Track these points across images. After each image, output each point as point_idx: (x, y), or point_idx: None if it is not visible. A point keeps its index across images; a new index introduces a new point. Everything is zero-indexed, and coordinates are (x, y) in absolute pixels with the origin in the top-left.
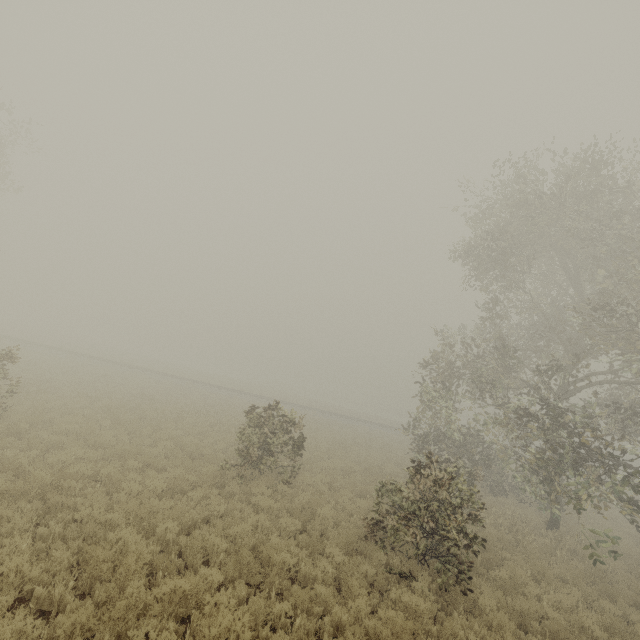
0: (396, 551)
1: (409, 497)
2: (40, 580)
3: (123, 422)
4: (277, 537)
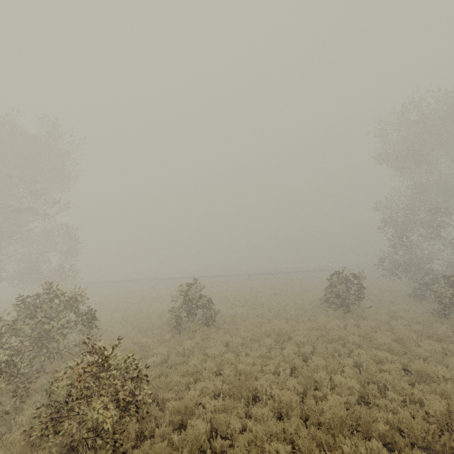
0: (453, 319)
1: (452, 292)
2: (386, 361)
3: (252, 305)
4: (418, 326)
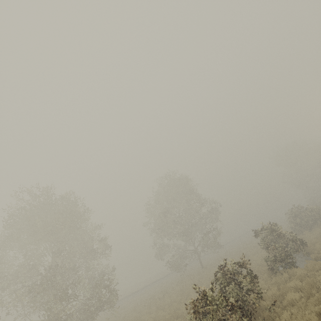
0: None
1: None
2: None
3: None
4: None
